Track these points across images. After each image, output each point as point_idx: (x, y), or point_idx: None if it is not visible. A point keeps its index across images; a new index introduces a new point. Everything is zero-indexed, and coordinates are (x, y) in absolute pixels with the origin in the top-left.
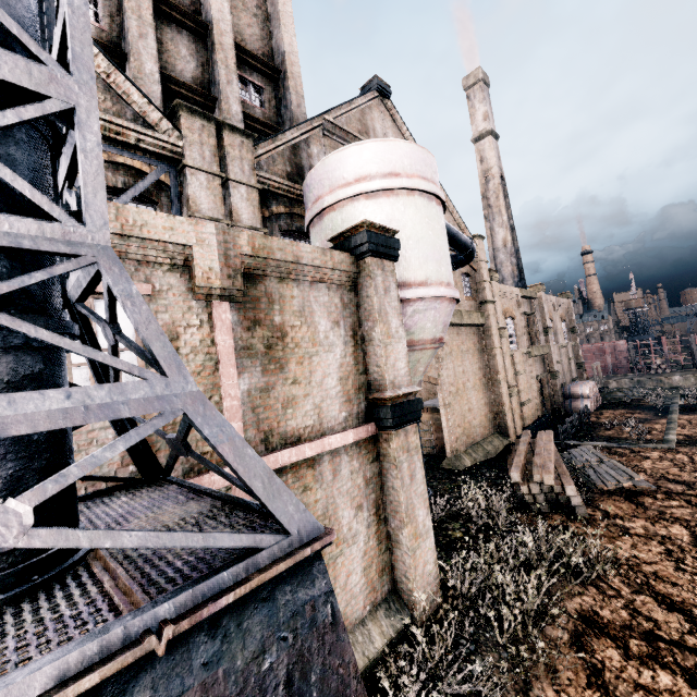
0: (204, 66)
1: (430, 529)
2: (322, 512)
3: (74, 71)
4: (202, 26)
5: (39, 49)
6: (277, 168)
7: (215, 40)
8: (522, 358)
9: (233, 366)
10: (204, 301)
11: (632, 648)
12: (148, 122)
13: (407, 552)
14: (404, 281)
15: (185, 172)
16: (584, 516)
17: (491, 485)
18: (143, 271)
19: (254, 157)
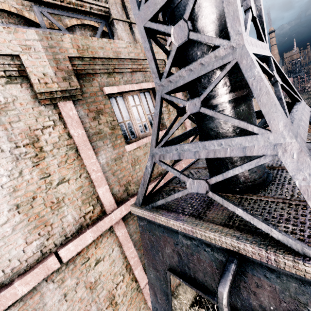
0: None
1: None
2: None
3: None
4: None
5: None
6: None
7: None
8: None
9: None
10: None
11: None
12: None
13: None
14: None
15: (113, 23)
16: None
17: None
18: (152, 76)
19: None
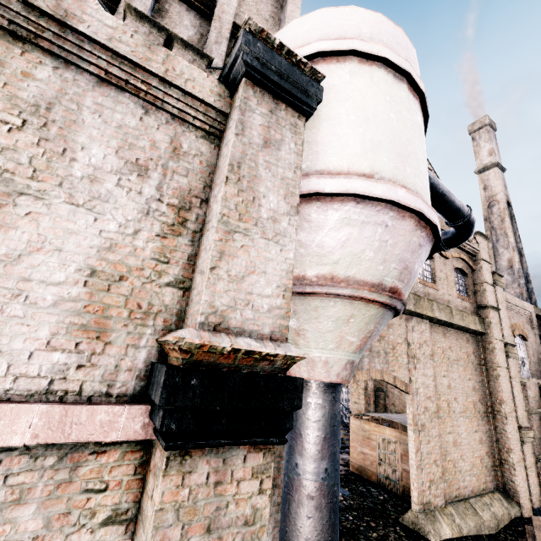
0: (202, 36)
1: None
2: None
3: None
4: (209, 8)
5: None
6: None
7: (214, 14)
8: (538, 392)
9: None
10: None
11: None
12: None
13: None
14: (329, 169)
15: None
16: None
17: None
18: None
19: None
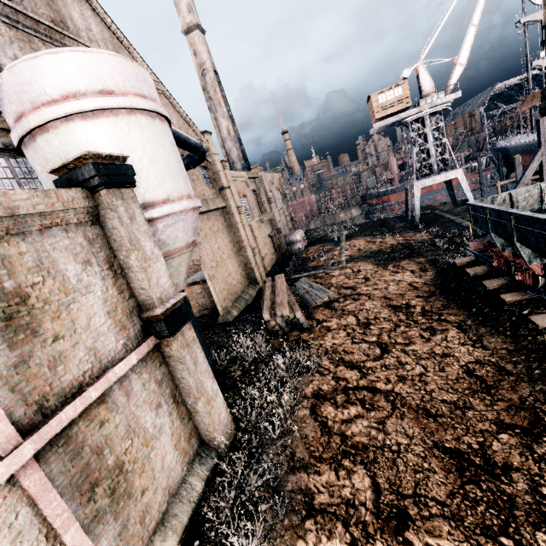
0: None
1: (218, 390)
2: (126, 430)
3: None
4: None
5: None
6: None
7: None
8: (257, 225)
9: None
10: None
11: (338, 401)
12: None
13: (205, 416)
14: (148, 201)
15: None
16: (308, 327)
17: (253, 325)
18: None
19: None
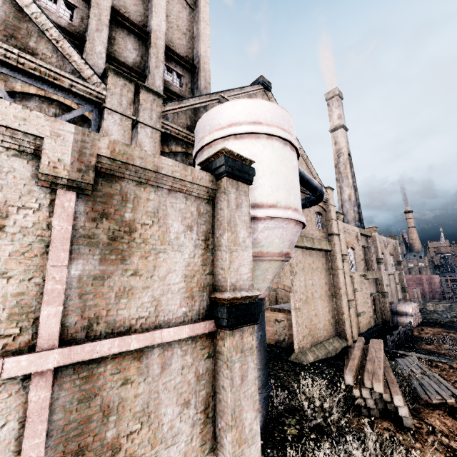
0: (142, 57)
1: (257, 434)
2: (142, 408)
3: None
4: (144, 33)
5: None
6: (179, 121)
7: (151, 41)
8: (359, 279)
9: (65, 251)
10: (49, 188)
11: None
12: (82, 76)
13: None
14: (258, 203)
15: (104, 112)
16: (411, 428)
17: (329, 382)
18: None
19: (162, 111)
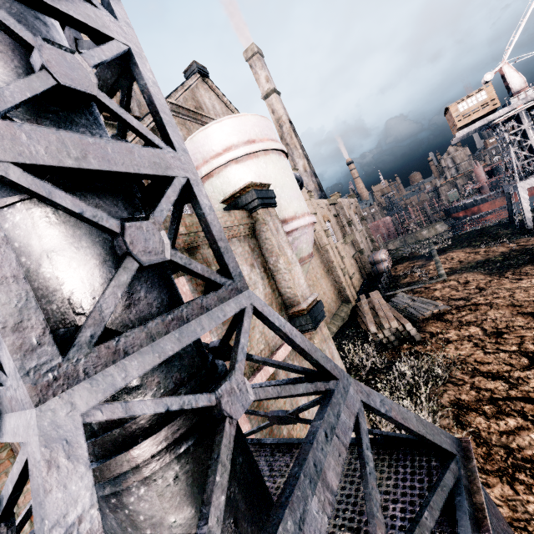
0: None
1: None
2: (290, 408)
3: (175, 146)
4: None
5: (151, 135)
6: None
7: None
8: (342, 247)
9: None
10: None
11: (487, 412)
12: None
13: None
14: (281, 219)
15: None
16: (420, 340)
17: (357, 340)
18: None
19: None
